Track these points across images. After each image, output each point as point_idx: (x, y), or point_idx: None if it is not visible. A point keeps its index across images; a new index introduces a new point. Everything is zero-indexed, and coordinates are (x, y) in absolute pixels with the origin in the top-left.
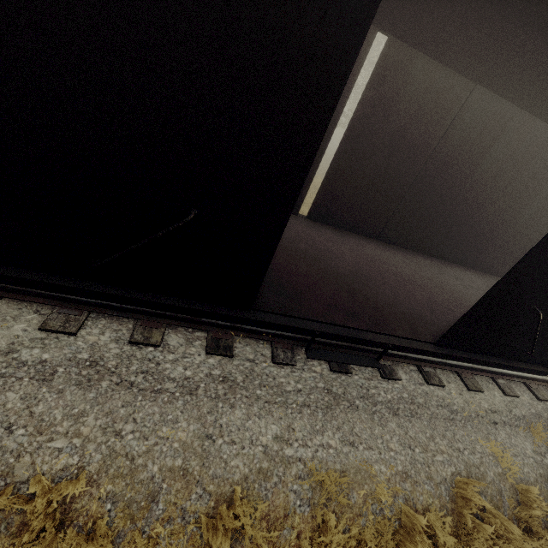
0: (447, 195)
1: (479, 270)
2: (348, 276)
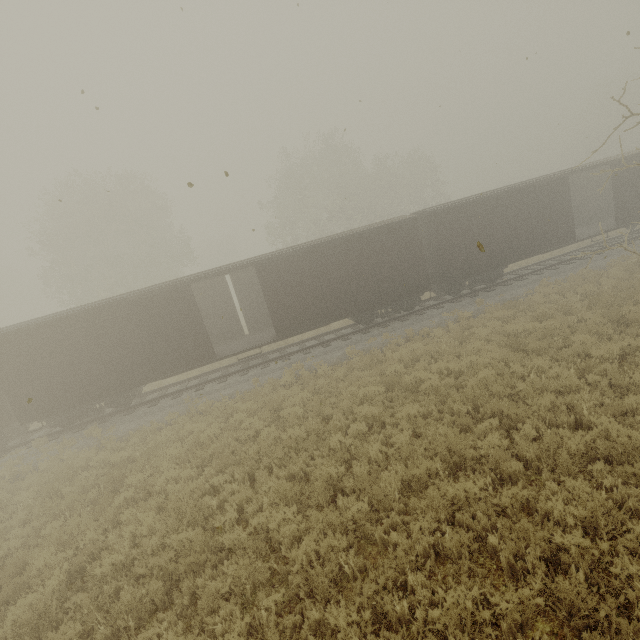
0: (576, 205)
1: (608, 218)
2: (578, 234)
